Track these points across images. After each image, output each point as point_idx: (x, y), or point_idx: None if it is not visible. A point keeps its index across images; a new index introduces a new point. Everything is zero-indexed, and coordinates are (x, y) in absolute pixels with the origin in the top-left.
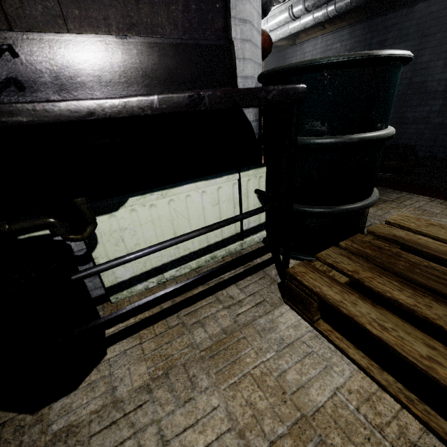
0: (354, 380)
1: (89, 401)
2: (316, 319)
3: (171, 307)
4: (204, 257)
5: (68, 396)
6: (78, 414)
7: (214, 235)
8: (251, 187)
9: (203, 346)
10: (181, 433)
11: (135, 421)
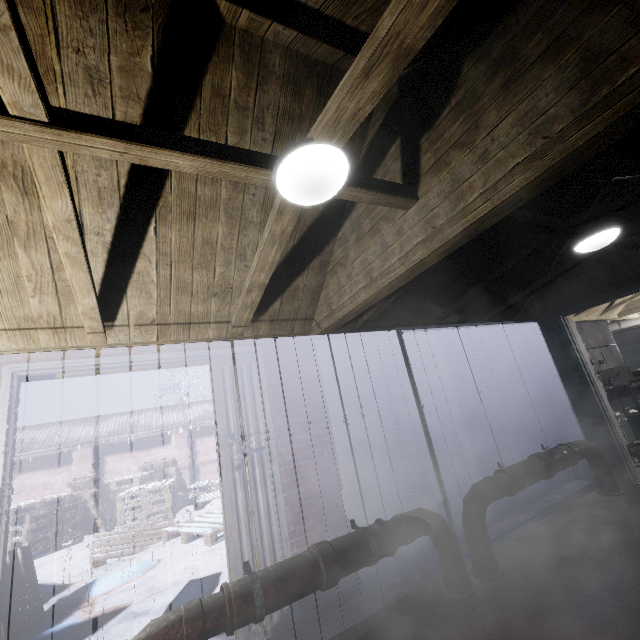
0: None
1: None
2: None
3: None
4: None
5: None
6: None
7: None
8: None
9: None
10: None
11: None
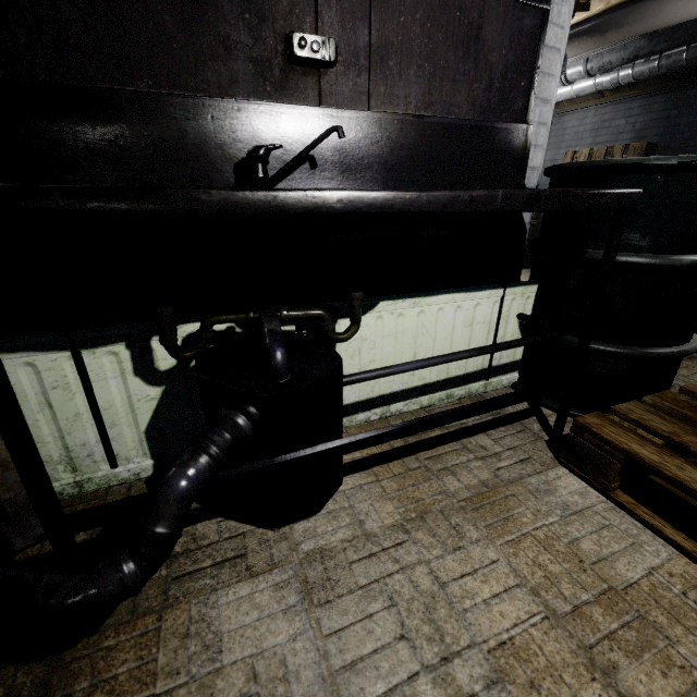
0: (675, 564)
1: (335, 529)
2: (613, 487)
3: (405, 447)
4: (439, 393)
5: (307, 520)
6: (327, 539)
7: (457, 365)
8: (514, 309)
9: (461, 496)
10: (459, 578)
11: (398, 557)
